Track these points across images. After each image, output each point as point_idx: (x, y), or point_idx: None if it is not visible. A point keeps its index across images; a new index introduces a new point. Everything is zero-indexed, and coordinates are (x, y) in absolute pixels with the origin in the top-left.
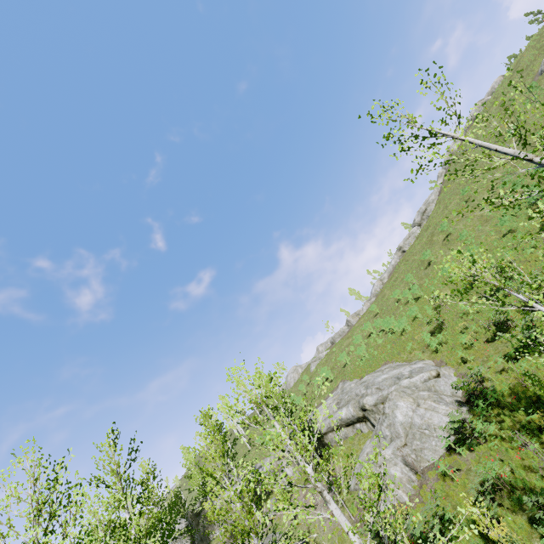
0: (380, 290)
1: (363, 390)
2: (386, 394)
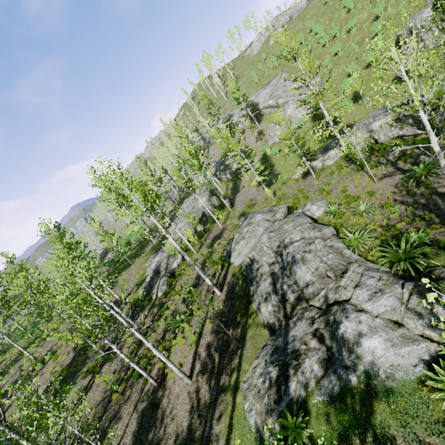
0: None
1: (281, 93)
2: (288, 100)
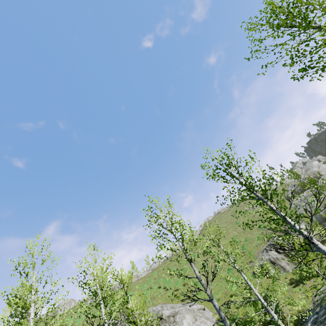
0: (156, 267)
1: (159, 308)
2: (177, 310)
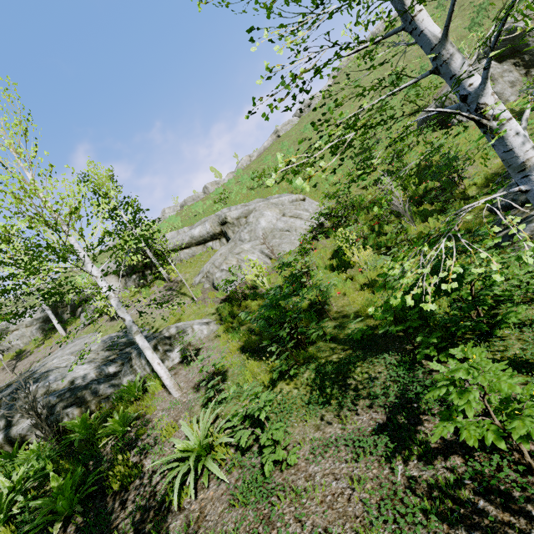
0: (246, 166)
1: (226, 210)
2: (252, 208)
